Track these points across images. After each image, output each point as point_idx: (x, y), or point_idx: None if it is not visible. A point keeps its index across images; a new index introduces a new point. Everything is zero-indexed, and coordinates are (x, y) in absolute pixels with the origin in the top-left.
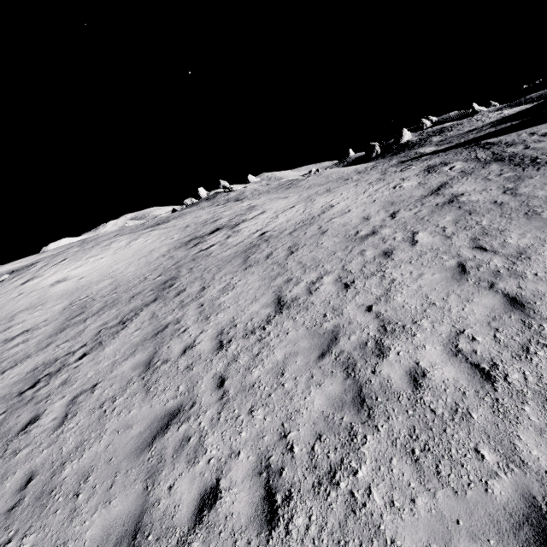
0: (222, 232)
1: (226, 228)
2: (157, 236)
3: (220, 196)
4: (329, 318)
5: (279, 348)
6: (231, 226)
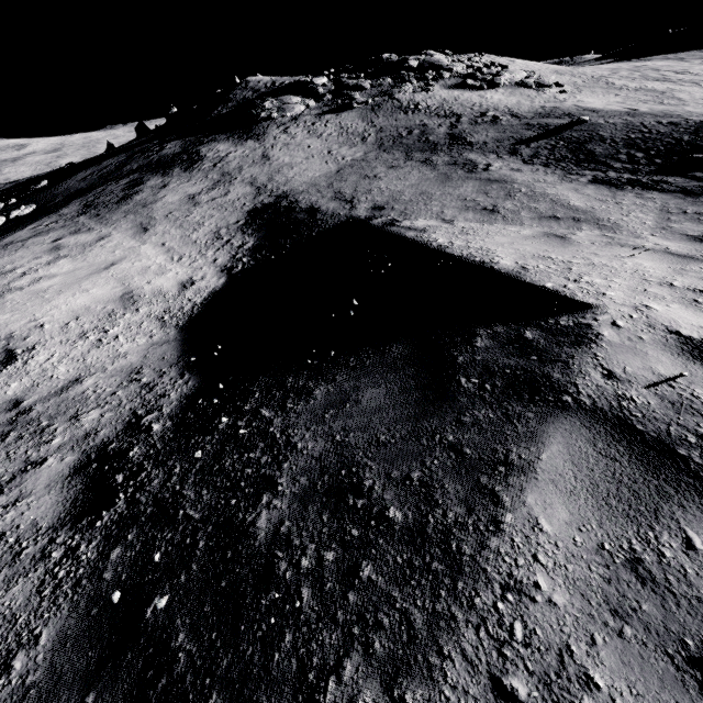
0: None
1: None
2: None
3: None
4: None
5: None
6: None
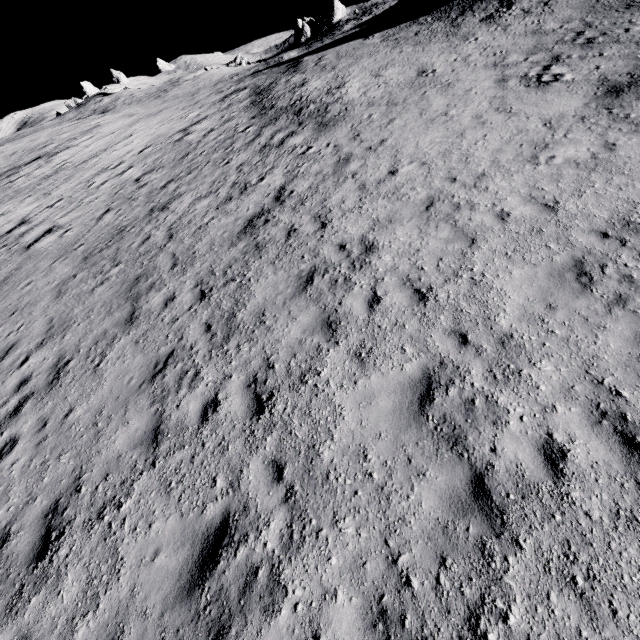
0: (39, 161)
1: (46, 157)
2: None
3: (92, 102)
4: (35, 227)
5: (1, 244)
6: (51, 155)
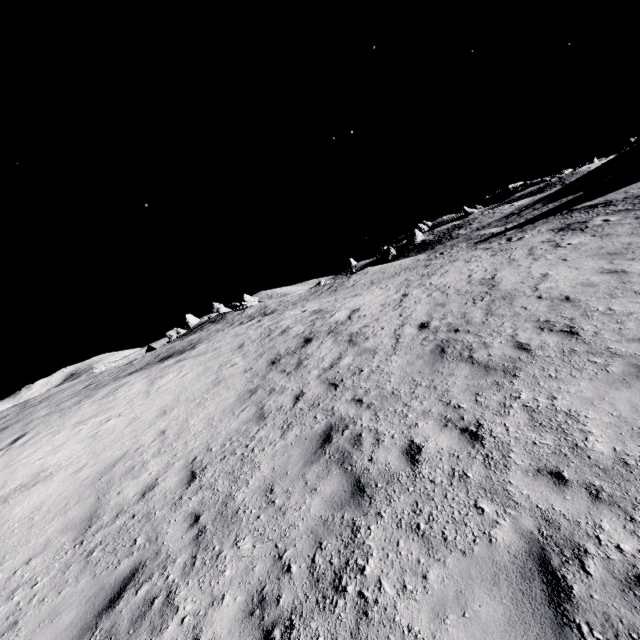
0: (324, 339)
1: (324, 335)
2: (200, 365)
3: (233, 315)
4: None
5: None
6: (328, 332)
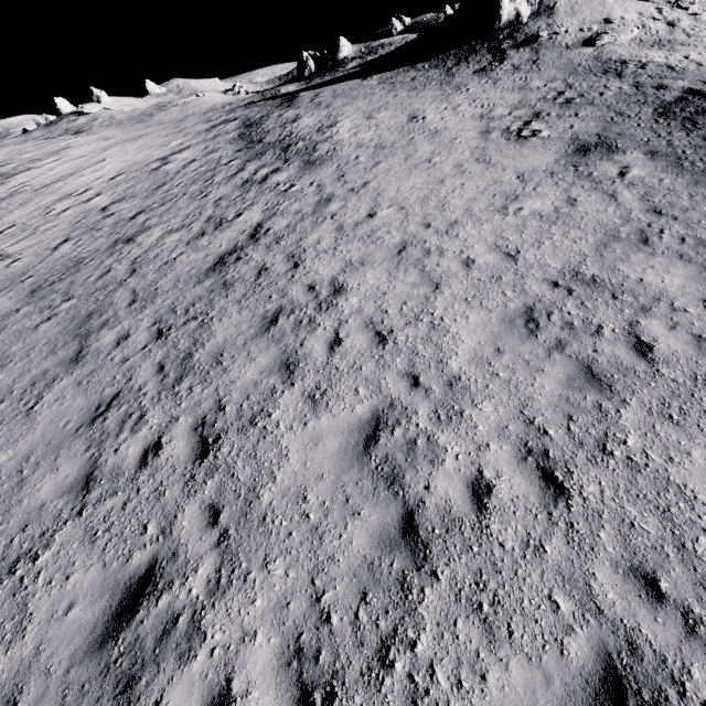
0: None
1: (1, 178)
2: None
3: (65, 121)
4: None
5: None
6: (7, 176)
